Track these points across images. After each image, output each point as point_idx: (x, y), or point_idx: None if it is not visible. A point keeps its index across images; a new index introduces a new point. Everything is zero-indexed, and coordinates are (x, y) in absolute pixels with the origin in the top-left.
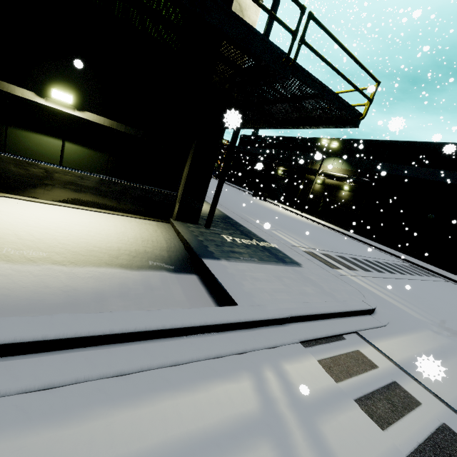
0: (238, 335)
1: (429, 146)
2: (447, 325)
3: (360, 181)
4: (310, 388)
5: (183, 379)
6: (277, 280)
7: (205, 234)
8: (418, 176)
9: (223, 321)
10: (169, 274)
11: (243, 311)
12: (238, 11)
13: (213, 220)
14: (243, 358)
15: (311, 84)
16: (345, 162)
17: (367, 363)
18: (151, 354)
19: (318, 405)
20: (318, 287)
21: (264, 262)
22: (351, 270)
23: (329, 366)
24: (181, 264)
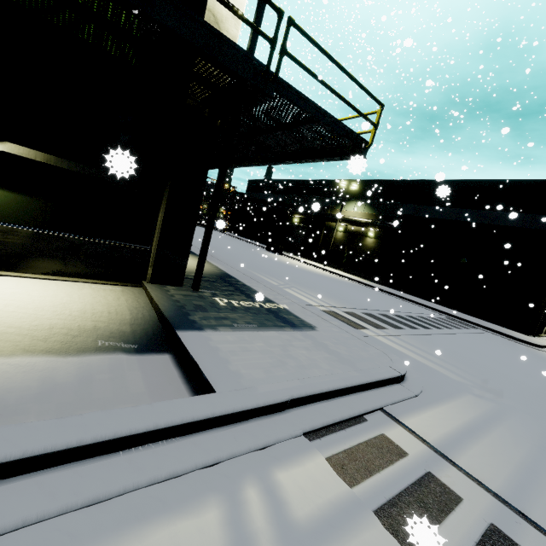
0: (210, 438)
1: (453, 183)
2: (490, 386)
3: (385, 225)
4: (311, 505)
5: (101, 527)
6: (280, 351)
7: (189, 298)
8: (445, 217)
9: (185, 420)
10: (127, 357)
11: (221, 400)
12: (213, 22)
13: (205, 280)
14: (214, 473)
15: (303, 105)
16: (368, 205)
17: (393, 450)
18: (50, 492)
19: (319, 532)
20: (334, 354)
21: (266, 328)
22: (379, 329)
23: (342, 464)
24: (150, 341)
